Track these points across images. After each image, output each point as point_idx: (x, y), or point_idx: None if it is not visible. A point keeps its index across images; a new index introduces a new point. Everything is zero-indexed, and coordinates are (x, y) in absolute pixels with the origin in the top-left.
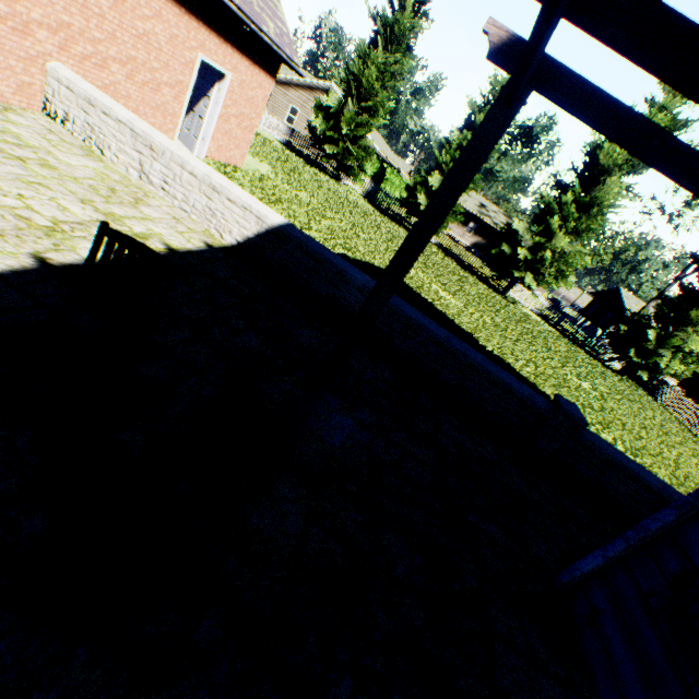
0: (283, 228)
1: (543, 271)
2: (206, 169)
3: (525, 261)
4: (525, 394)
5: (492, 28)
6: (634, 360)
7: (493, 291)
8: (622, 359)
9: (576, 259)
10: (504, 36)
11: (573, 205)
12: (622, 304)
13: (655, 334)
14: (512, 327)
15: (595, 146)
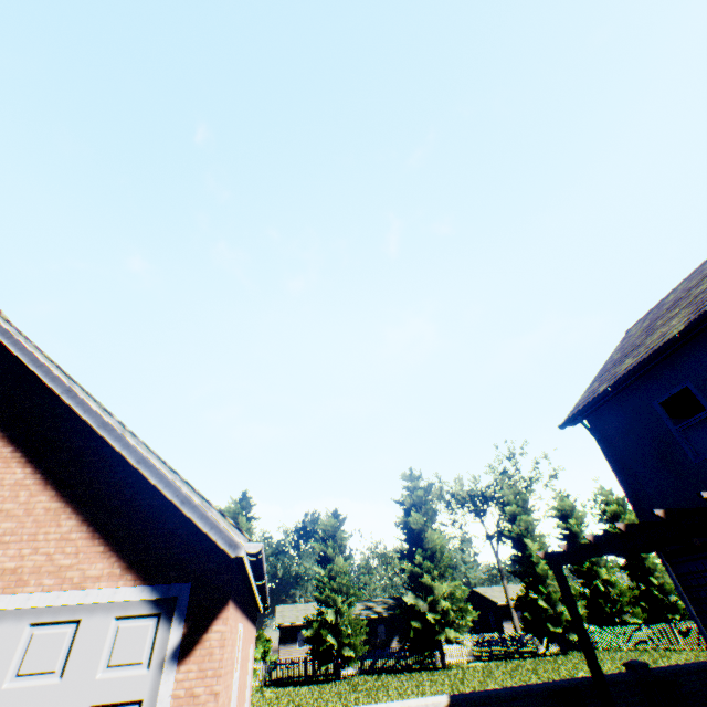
0: (452, 700)
1: (451, 617)
2: (383, 705)
3: (436, 620)
4: (620, 675)
5: (538, 553)
6: (557, 631)
7: (438, 669)
8: (550, 638)
9: (460, 591)
10: (542, 553)
11: (426, 559)
12: (487, 598)
13: (542, 600)
14: (502, 677)
15: (404, 521)
